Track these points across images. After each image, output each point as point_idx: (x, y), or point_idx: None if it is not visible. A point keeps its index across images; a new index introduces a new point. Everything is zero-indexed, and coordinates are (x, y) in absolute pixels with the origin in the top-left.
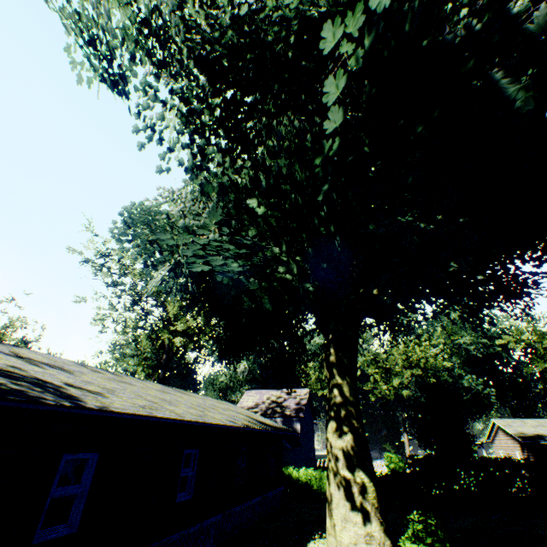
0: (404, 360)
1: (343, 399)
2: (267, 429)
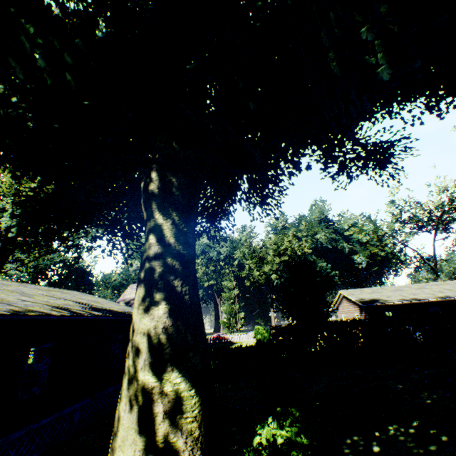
0: (275, 249)
1: (162, 249)
2: (83, 315)
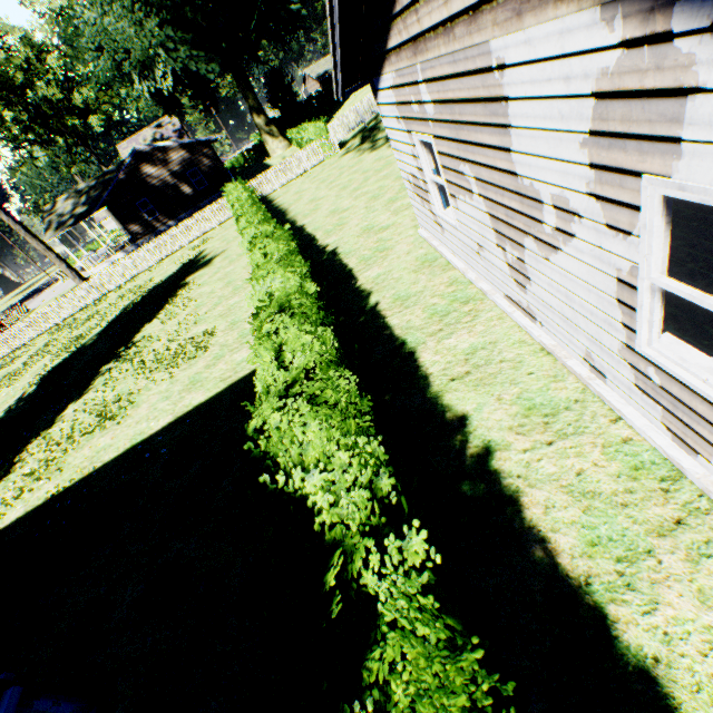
0: None
1: (255, 104)
2: None
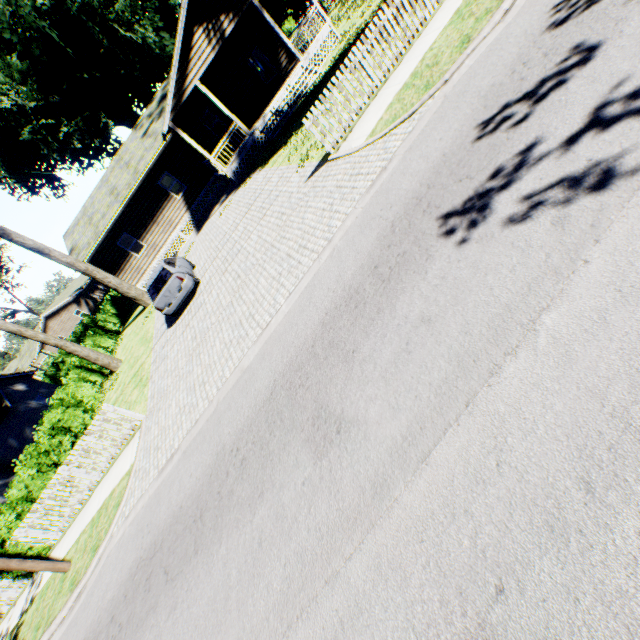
0: None
1: None
2: None
